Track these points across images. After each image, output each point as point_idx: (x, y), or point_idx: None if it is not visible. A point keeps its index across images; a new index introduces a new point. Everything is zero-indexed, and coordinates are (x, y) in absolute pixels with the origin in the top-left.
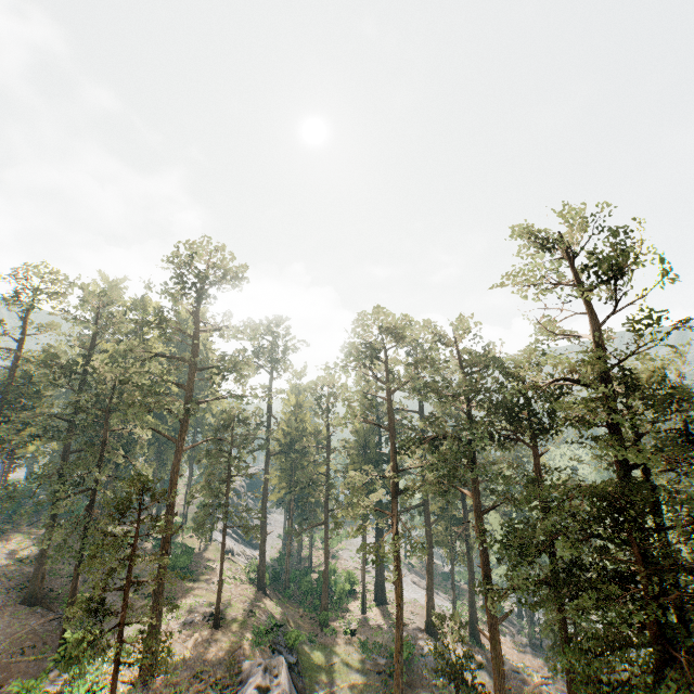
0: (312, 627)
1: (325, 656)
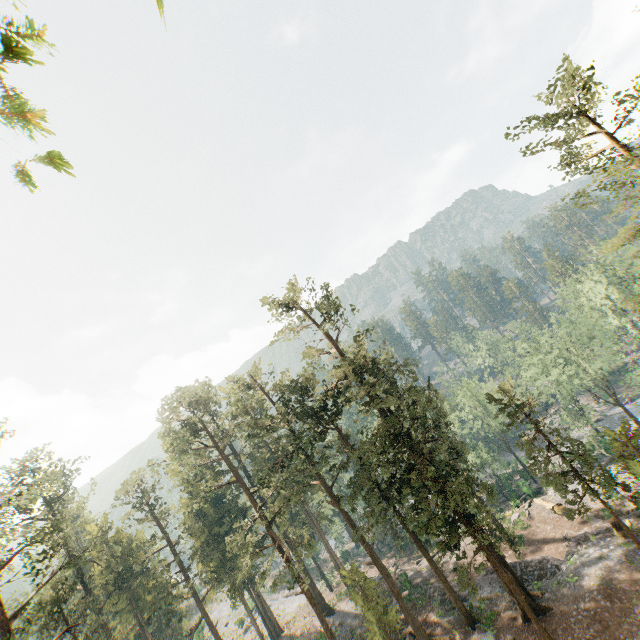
0: None
1: None
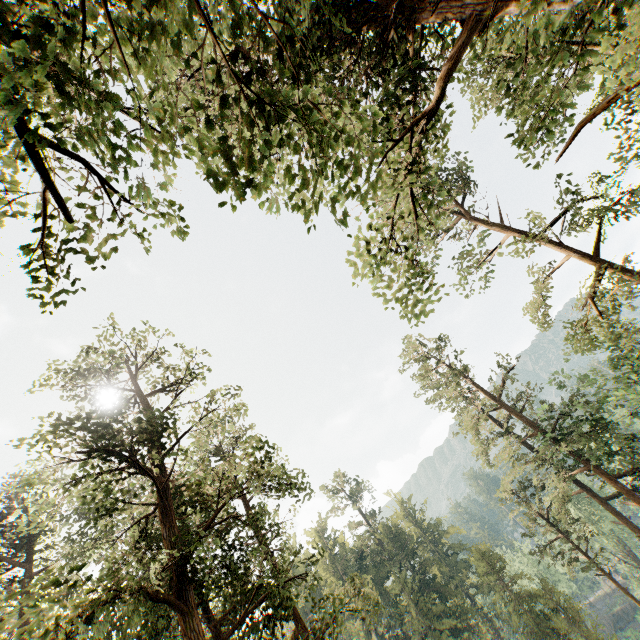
0: None
1: None
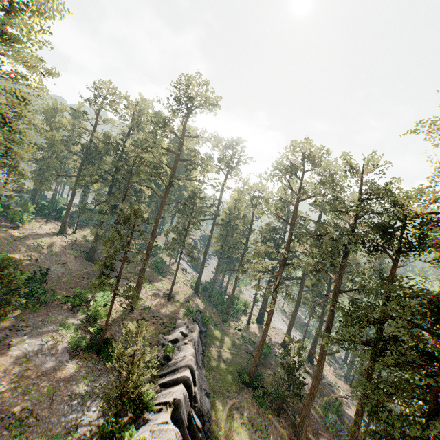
0: (218, 319)
1: (221, 335)
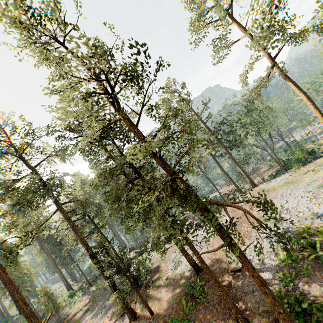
0: None
1: None
